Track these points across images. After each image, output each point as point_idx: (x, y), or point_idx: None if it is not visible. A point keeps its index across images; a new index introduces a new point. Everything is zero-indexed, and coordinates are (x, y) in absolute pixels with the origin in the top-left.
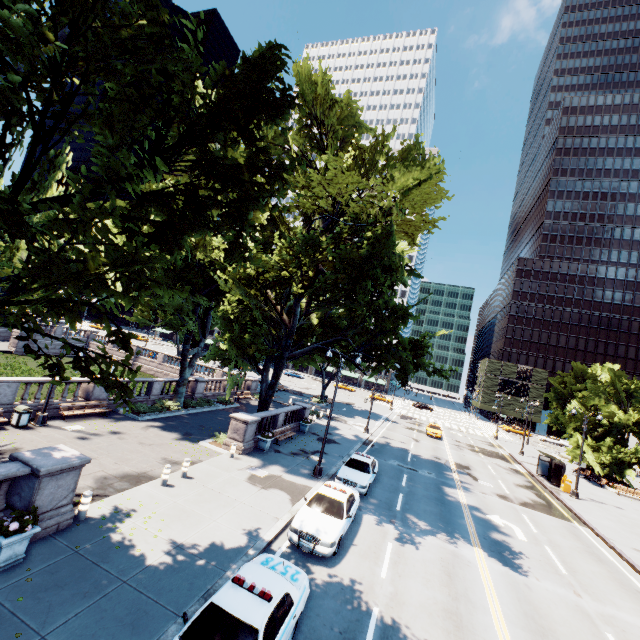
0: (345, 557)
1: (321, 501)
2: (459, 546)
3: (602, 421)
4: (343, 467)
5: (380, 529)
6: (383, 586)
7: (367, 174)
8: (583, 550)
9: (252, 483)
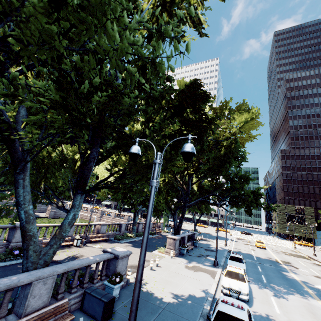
0: (253, 303)
1: (231, 274)
2: (309, 300)
3: None
4: (228, 260)
5: (262, 291)
6: (281, 317)
7: (218, 119)
8: None
9: (188, 269)
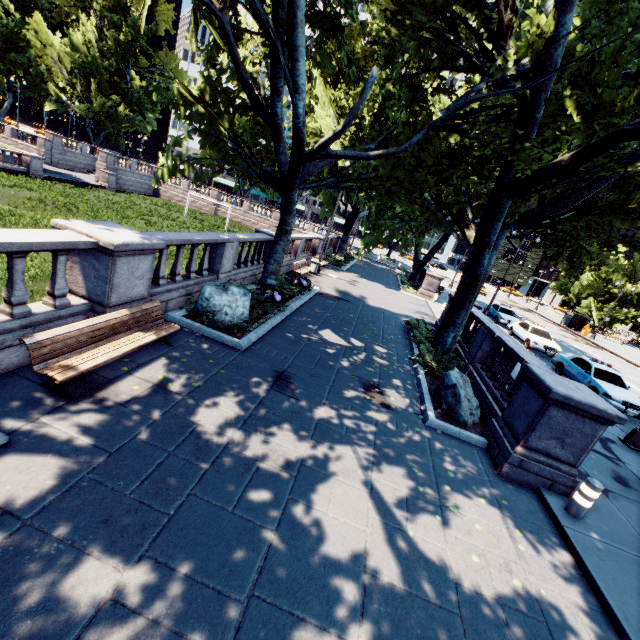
0: None
1: (537, 332)
2: None
3: (614, 291)
4: (500, 313)
5: None
6: None
7: None
8: (624, 364)
9: None
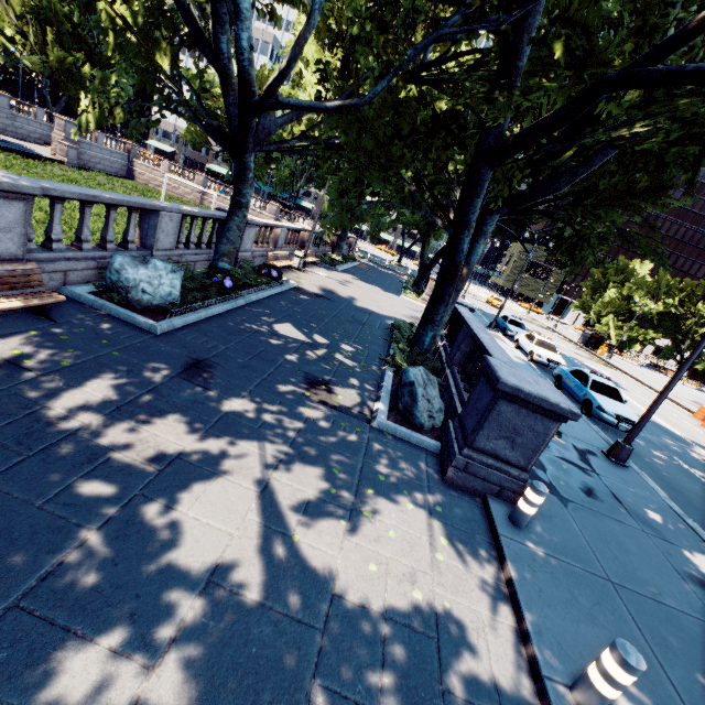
0: None
1: (543, 344)
2: None
3: (635, 309)
4: (509, 325)
5: None
6: None
7: None
8: (635, 384)
9: None
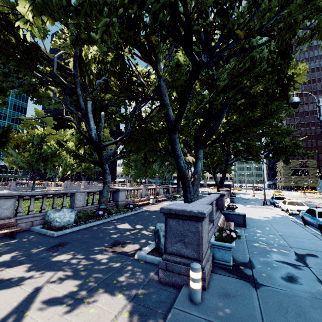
0: None
1: (292, 203)
2: None
3: None
4: (275, 200)
5: None
6: None
7: None
8: None
9: (250, 208)
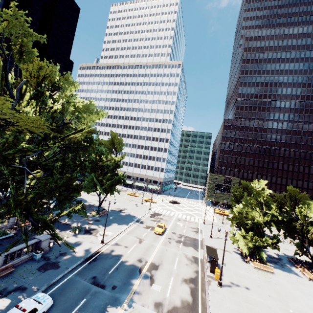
0: None
1: None
2: None
3: (248, 221)
4: None
5: None
6: None
7: None
8: None
9: None
